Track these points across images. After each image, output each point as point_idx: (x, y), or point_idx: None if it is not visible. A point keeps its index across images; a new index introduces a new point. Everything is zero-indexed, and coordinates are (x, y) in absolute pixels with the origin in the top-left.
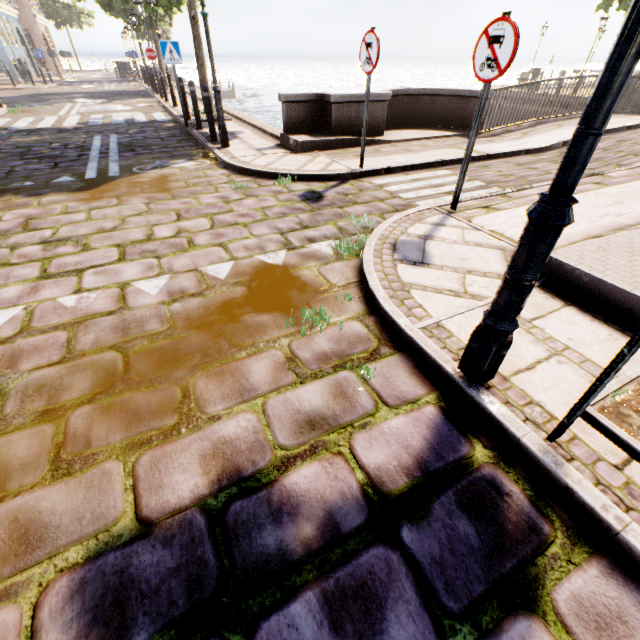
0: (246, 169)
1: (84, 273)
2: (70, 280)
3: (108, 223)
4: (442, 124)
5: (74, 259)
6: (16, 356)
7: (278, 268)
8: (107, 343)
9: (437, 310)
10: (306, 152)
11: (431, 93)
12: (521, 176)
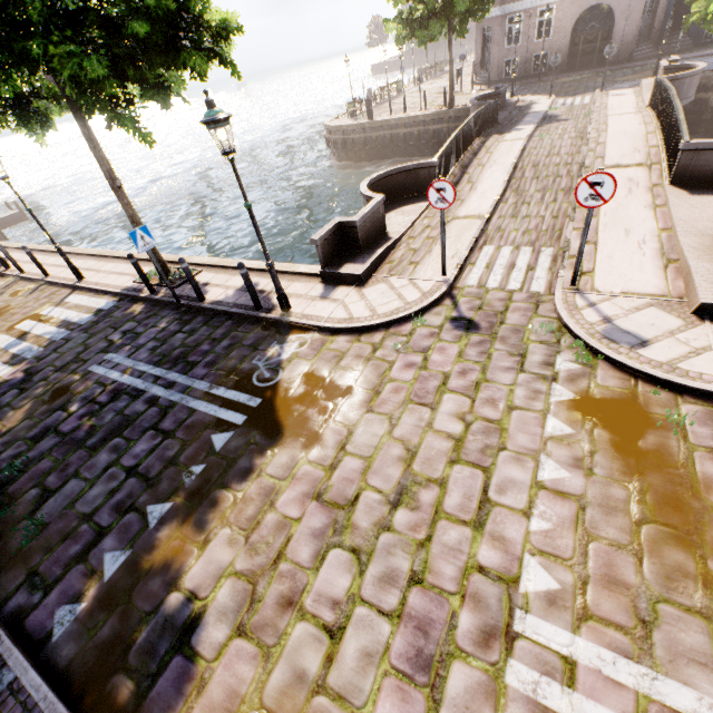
0: (368, 326)
1: (493, 500)
2: (499, 512)
3: (392, 450)
4: (401, 195)
5: (456, 497)
6: (612, 580)
7: (581, 400)
8: (629, 525)
9: (710, 370)
10: (367, 280)
11: (386, 175)
12: (535, 228)
